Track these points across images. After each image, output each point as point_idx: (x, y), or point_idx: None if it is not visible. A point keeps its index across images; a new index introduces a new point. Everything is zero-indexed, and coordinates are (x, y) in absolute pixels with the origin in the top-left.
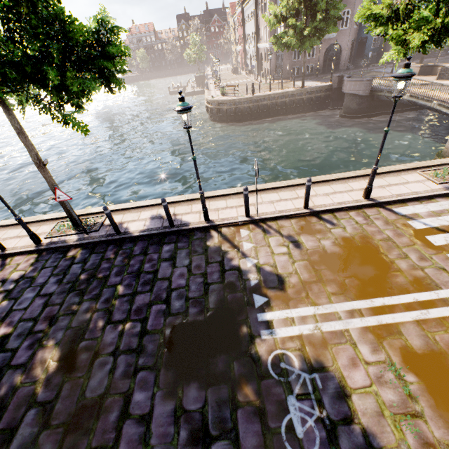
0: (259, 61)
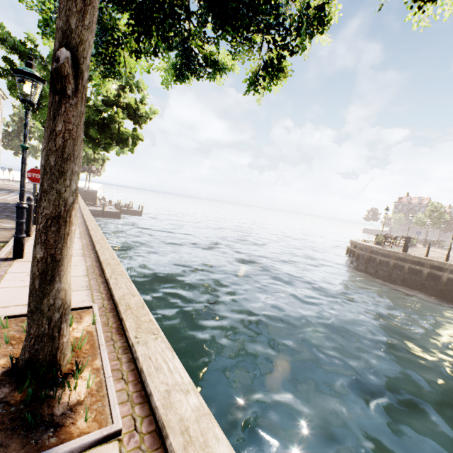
0: None
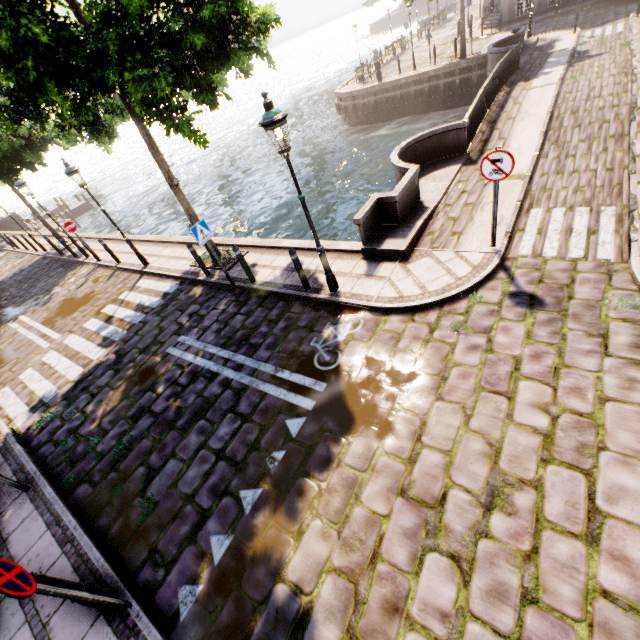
0: None
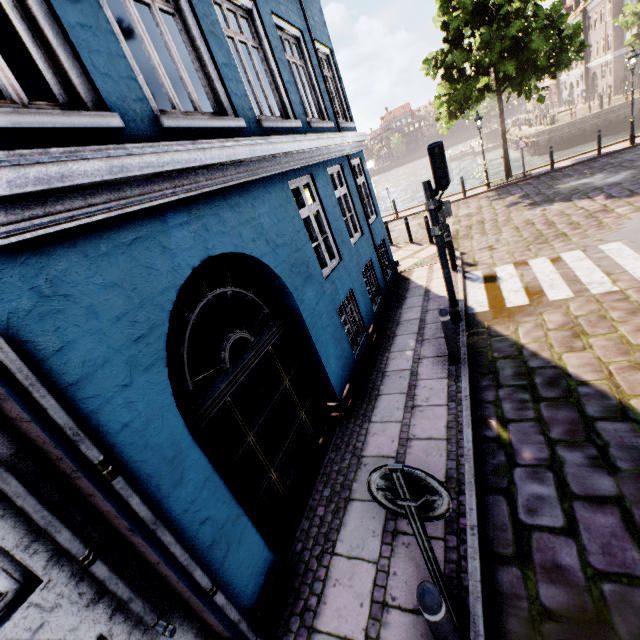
0: (590, 83)
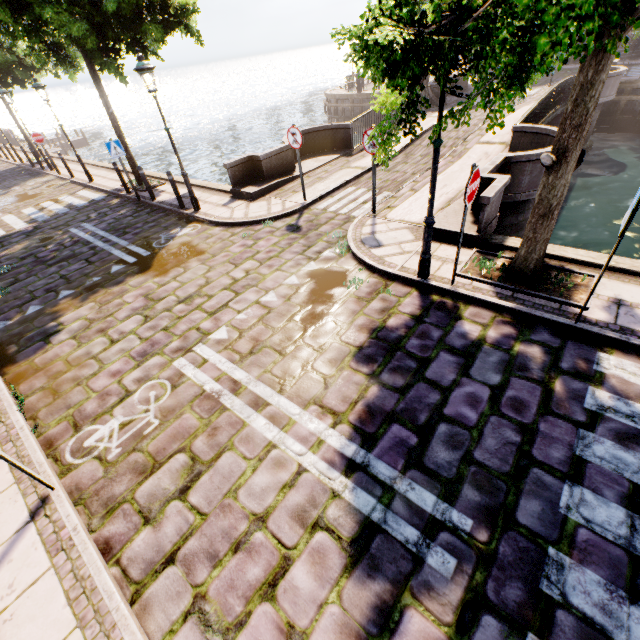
0: None
